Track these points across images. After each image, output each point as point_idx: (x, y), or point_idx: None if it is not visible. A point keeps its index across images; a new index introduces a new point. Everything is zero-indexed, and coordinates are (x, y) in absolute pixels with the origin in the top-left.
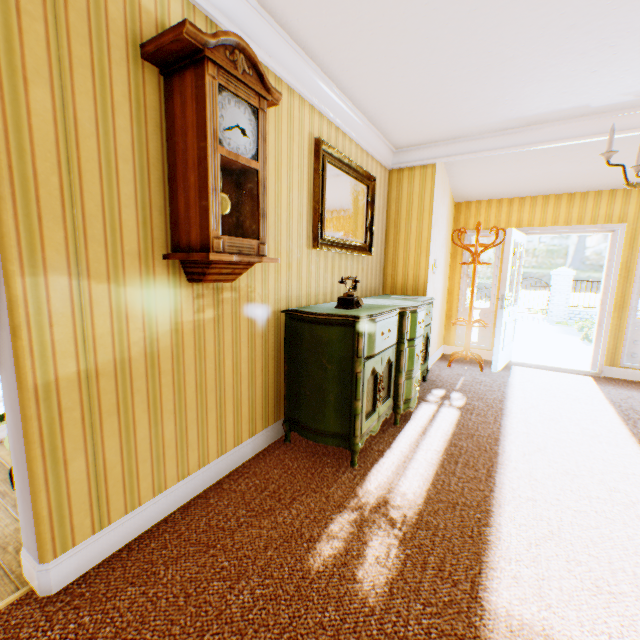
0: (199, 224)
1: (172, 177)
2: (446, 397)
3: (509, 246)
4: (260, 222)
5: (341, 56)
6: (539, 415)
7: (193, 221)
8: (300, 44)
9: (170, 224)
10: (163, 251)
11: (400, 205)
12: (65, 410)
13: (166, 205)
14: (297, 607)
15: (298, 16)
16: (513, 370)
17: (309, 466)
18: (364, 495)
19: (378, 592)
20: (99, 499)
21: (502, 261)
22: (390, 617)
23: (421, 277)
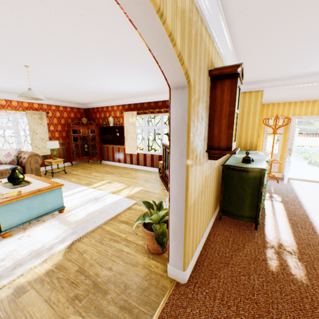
0: (225, 139)
1: (211, 119)
2: (271, 196)
3: (294, 126)
4: (236, 134)
5: (250, 54)
6: (317, 204)
7: (222, 138)
8: (235, 51)
9: (207, 138)
10: (205, 149)
11: (244, 109)
12: (191, 215)
13: (207, 130)
14: (279, 284)
15: (244, 43)
16: (291, 182)
17: (238, 230)
18: (270, 242)
19: (304, 278)
20: (192, 247)
21: (284, 131)
22: (315, 287)
23: (254, 142)
